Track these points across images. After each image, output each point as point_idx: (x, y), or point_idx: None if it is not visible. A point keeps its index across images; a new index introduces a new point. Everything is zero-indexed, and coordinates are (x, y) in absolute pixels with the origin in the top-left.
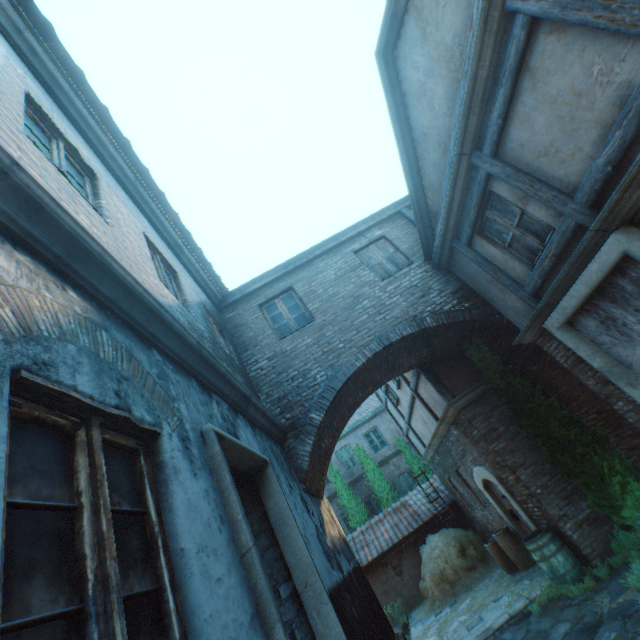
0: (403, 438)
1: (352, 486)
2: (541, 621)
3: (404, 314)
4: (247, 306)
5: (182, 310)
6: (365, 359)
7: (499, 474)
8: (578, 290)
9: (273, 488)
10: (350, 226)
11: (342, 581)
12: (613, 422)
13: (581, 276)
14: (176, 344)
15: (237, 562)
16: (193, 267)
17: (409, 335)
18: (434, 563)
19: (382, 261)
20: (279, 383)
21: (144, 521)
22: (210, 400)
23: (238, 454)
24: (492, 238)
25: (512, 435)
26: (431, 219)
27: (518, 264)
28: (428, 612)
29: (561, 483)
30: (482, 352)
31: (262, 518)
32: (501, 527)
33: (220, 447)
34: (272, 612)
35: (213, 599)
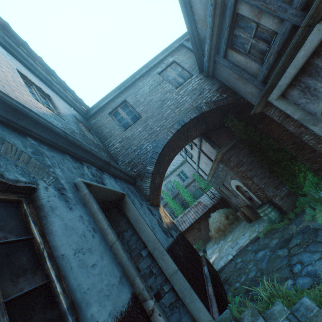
0: (196, 173)
1: (174, 199)
2: (264, 240)
3: (191, 106)
4: (102, 115)
5: (55, 117)
6: (172, 134)
7: (244, 182)
8: (290, 72)
9: (130, 207)
10: (154, 57)
11: (173, 241)
12: (300, 147)
13: (292, 62)
14: (47, 133)
15: (107, 251)
16: (63, 94)
17: (194, 118)
18: (215, 224)
19: (175, 77)
20: (127, 154)
21: (32, 243)
22: (82, 166)
23: (104, 193)
24: (238, 49)
25: (250, 162)
26: (201, 44)
27: (254, 64)
28: (213, 244)
29: (273, 181)
30: (234, 122)
31: (127, 222)
32: (244, 205)
33: (88, 190)
34: (132, 272)
35: (89, 278)
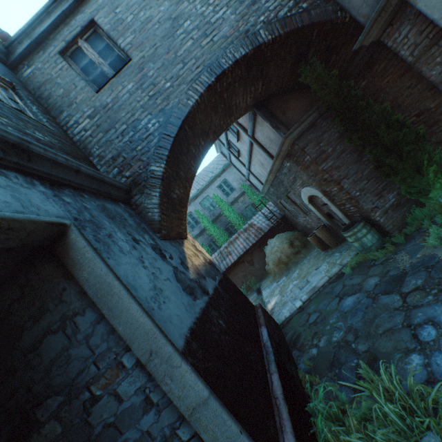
0: (246, 183)
1: (215, 222)
2: (353, 278)
3: (234, 31)
4: (45, 57)
5: None
6: (197, 96)
7: (324, 189)
8: None
9: (83, 256)
10: None
11: (208, 303)
12: (431, 120)
13: None
14: None
15: None
16: None
17: (243, 58)
18: (274, 255)
19: None
20: (109, 142)
21: None
22: None
23: None
24: None
25: (338, 154)
26: None
27: None
28: (272, 281)
29: (375, 184)
30: (318, 71)
31: (82, 292)
32: (319, 225)
33: None
34: None
35: None
